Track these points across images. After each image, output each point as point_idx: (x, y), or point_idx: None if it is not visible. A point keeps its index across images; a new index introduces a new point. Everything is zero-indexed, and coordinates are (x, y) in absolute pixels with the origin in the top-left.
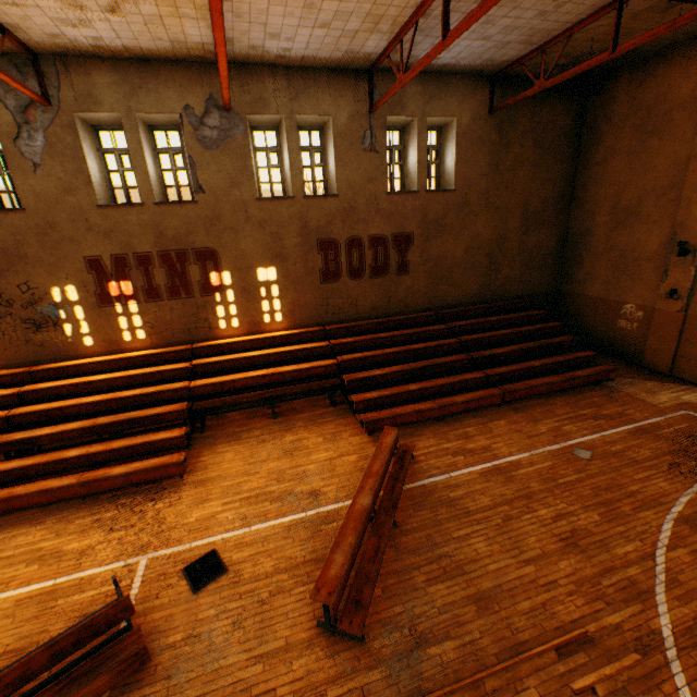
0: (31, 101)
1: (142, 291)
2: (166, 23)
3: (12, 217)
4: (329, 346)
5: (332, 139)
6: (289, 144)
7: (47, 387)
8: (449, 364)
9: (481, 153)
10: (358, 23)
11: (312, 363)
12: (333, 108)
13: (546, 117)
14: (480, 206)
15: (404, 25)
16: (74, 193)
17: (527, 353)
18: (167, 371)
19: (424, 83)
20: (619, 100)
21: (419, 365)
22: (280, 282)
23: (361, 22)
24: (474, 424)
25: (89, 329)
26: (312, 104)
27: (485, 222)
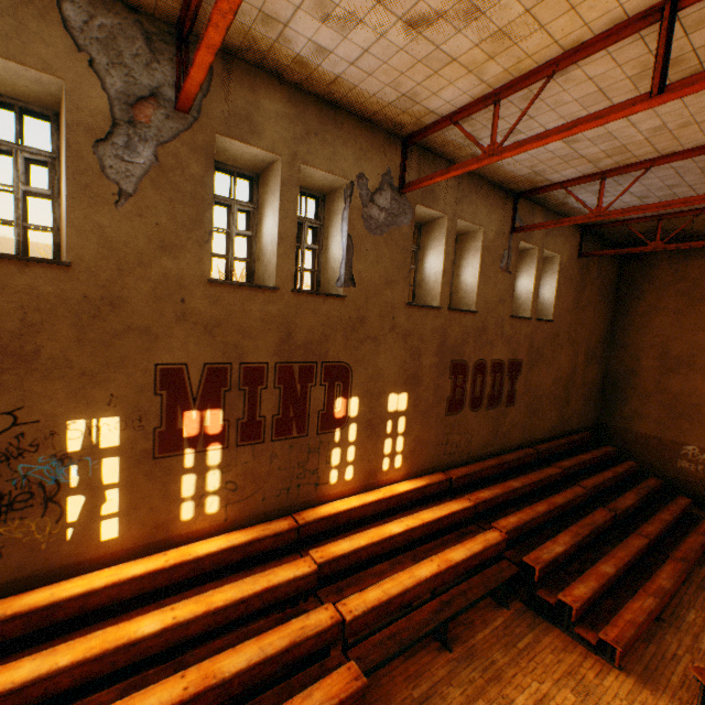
0: (152, 92)
1: (235, 426)
2: (441, 70)
3: (33, 274)
4: (473, 506)
5: (479, 251)
6: (446, 246)
7: (19, 683)
8: (602, 524)
9: (570, 289)
10: (598, 150)
11: (475, 538)
12: (486, 220)
13: (603, 268)
14: (565, 338)
15: (624, 166)
16: (175, 252)
17: (641, 501)
18: (282, 585)
19: (546, 218)
20: (660, 268)
21: (585, 530)
22: (408, 413)
23: (602, 150)
24: (700, 621)
25: (119, 503)
26: (471, 210)
27: (565, 354)
